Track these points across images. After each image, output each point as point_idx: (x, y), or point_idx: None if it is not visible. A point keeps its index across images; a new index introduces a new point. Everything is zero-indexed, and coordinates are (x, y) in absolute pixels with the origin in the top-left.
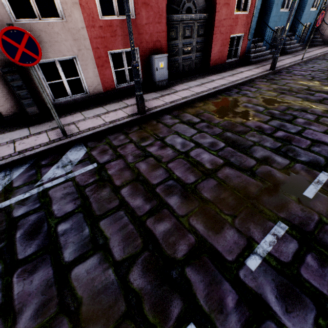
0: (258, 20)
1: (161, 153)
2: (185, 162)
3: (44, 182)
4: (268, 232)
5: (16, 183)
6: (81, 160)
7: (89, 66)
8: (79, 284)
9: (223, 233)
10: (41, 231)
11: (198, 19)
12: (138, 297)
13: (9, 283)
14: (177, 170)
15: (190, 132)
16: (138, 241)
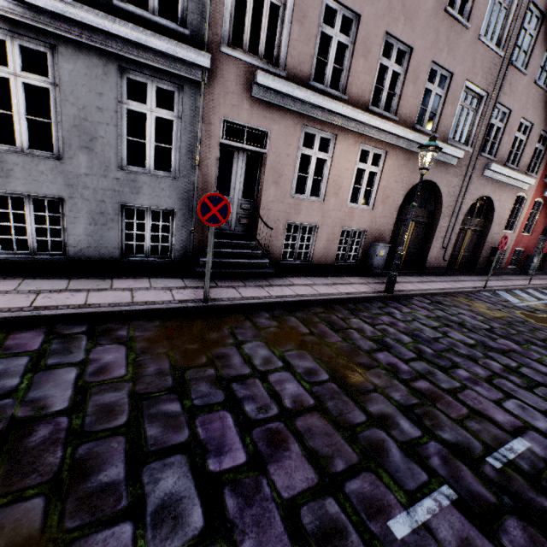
0: None
1: None
2: None
3: None
4: None
5: (545, 295)
6: None
7: (507, 253)
8: None
9: None
10: None
11: (545, 240)
12: None
13: None
14: None
15: None
16: None
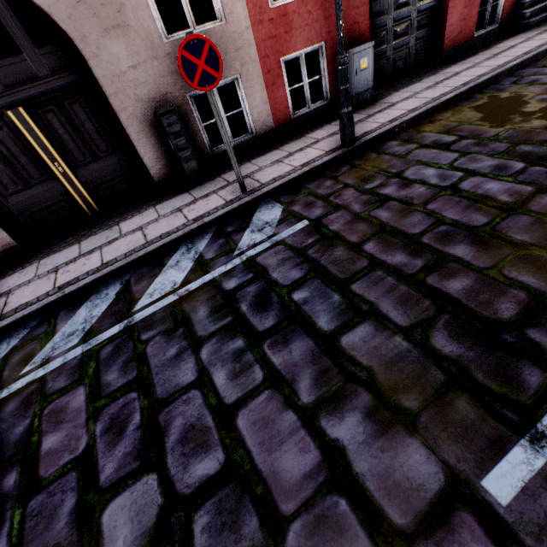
0: None
1: (406, 193)
2: (458, 199)
3: (244, 250)
4: None
5: (207, 255)
6: (282, 219)
7: (255, 89)
8: (358, 353)
9: None
10: (271, 302)
11: None
12: (459, 365)
13: (262, 354)
14: (447, 211)
15: (446, 158)
16: (424, 304)
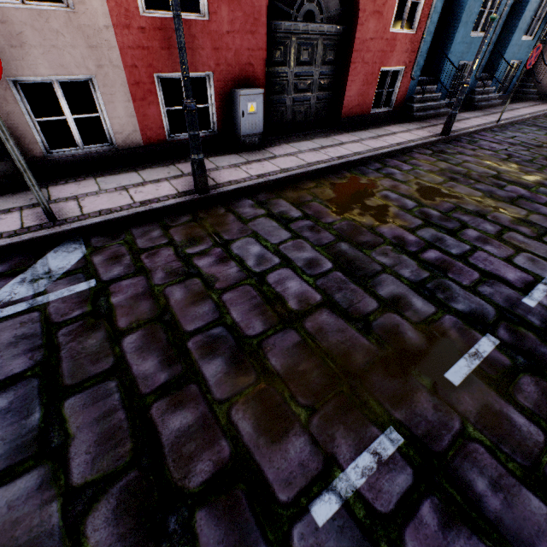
0: (431, 46)
1: (216, 271)
2: (255, 294)
3: None
4: (365, 447)
5: None
6: (70, 271)
7: (117, 98)
8: None
9: (285, 443)
10: None
11: (326, 34)
12: None
13: None
14: (236, 307)
15: (278, 237)
16: (124, 447)
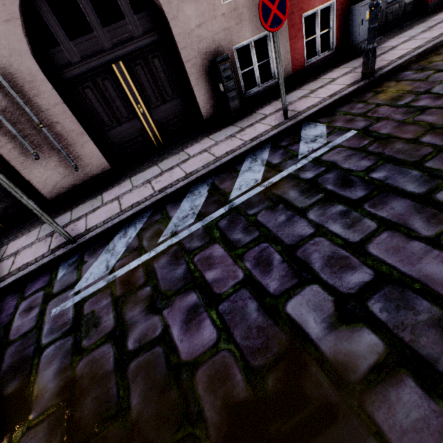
0: None
1: (442, 103)
2: None
3: (307, 154)
4: None
5: (274, 161)
6: (329, 133)
7: (281, 41)
8: None
9: None
10: (354, 181)
11: None
12: None
13: (366, 212)
14: None
15: None
16: None
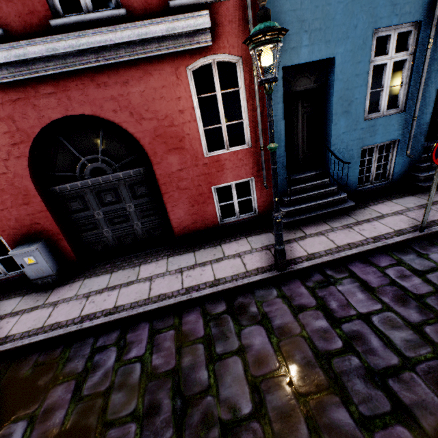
0: (308, 141)
1: None
2: None
3: None
4: None
5: None
6: None
7: None
8: None
9: None
10: None
11: (125, 178)
12: None
13: None
14: None
15: None
16: None
